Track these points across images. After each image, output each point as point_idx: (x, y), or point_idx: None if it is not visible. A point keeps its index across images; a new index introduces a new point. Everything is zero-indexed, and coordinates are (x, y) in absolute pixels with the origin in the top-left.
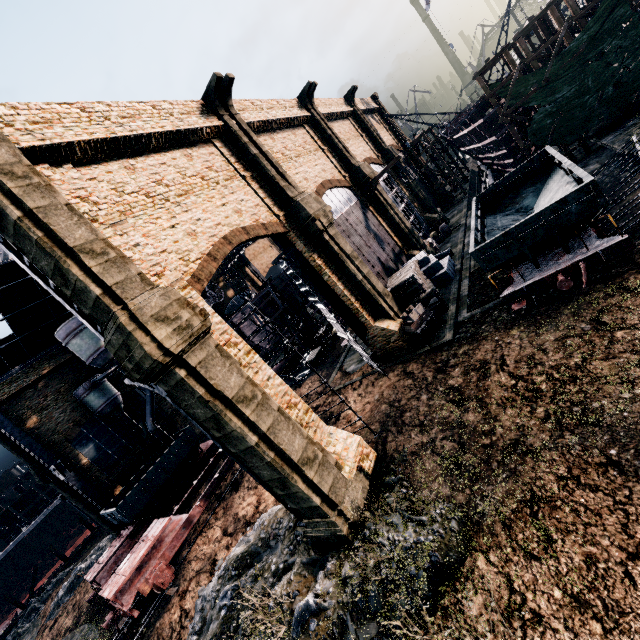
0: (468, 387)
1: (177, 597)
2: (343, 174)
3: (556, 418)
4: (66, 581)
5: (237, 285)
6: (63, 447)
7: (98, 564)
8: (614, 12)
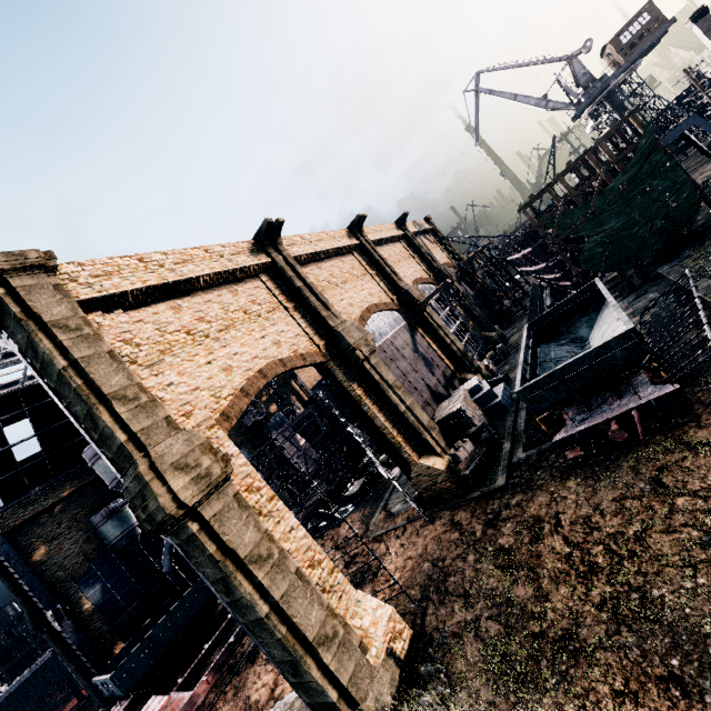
0: (519, 550)
1: None
2: (391, 297)
3: (612, 606)
4: None
5: (280, 400)
6: (67, 587)
7: None
8: (650, 158)
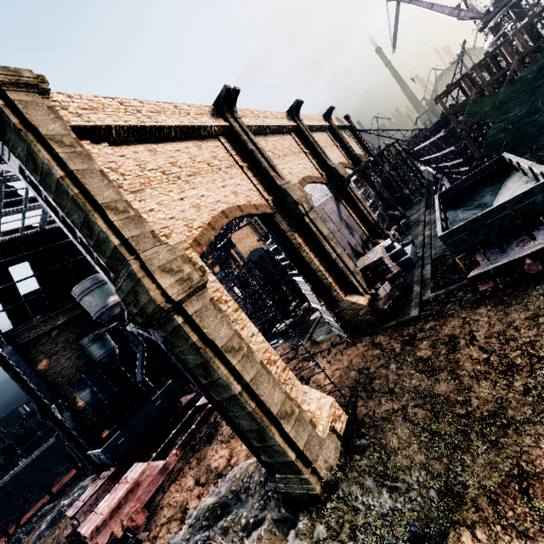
0: (437, 359)
1: (148, 542)
2: (321, 173)
3: (537, 392)
4: (49, 515)
5: (223, 262)
6: (64, 389)
7: (79, 501)
8: None
